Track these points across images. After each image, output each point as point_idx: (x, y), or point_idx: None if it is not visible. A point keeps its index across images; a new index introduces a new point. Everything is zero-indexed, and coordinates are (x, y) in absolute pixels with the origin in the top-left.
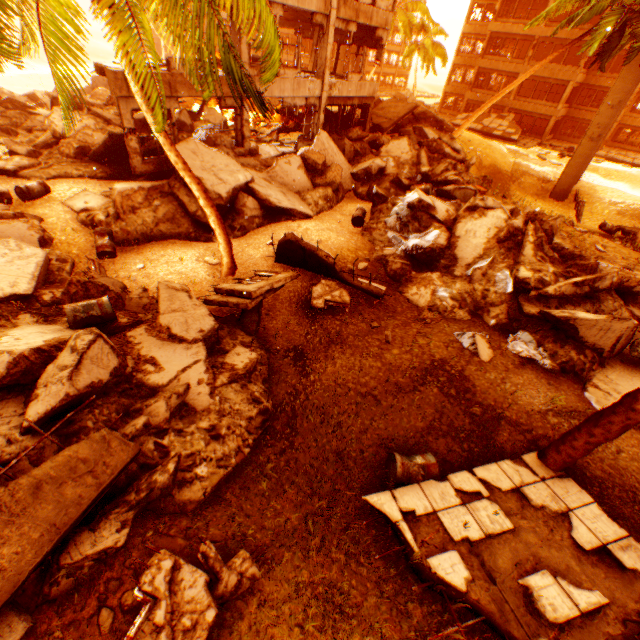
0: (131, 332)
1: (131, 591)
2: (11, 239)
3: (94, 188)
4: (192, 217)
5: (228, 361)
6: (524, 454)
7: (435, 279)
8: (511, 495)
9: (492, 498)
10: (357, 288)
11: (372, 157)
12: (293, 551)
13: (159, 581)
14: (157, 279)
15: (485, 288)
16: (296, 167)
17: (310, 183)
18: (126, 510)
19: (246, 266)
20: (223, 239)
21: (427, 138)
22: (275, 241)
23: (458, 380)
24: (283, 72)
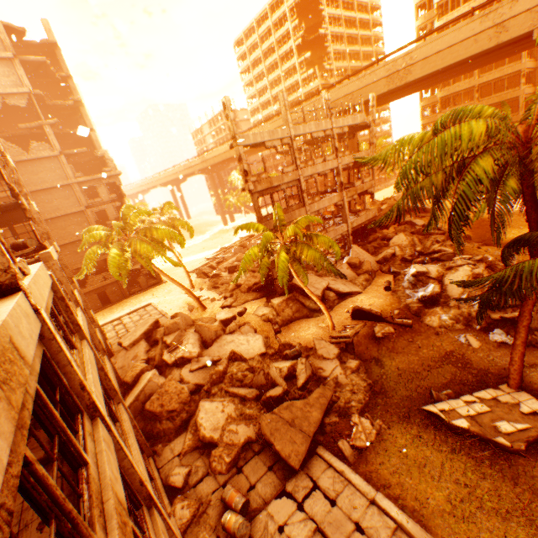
0: (308, 359)
1: (346, 431)
2: (250, 333)
3: (259, 304)
4: (307, 307)
5: (347, 365)
6: (499, 385)
7: (438, 310)
8: (491, 400)
9: (481, 402)
10: (396, 324)
11: (385, 248)
12: (397, 425)
13: (356, 420)
14: (302, 338)
15: (468, 310)
16: (345, 268)
17: (355, 274)
18: (334, 412)
19: (338, 324)
20: (328, 315)
21: (416, 225)
22: (347, 309)
23: (461, 359)
24: (328, 229)
